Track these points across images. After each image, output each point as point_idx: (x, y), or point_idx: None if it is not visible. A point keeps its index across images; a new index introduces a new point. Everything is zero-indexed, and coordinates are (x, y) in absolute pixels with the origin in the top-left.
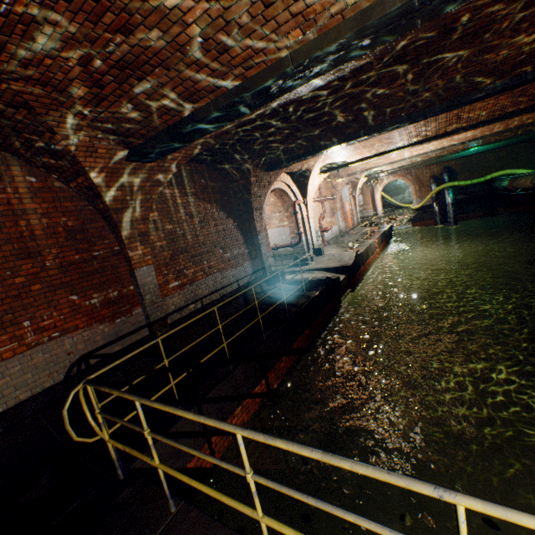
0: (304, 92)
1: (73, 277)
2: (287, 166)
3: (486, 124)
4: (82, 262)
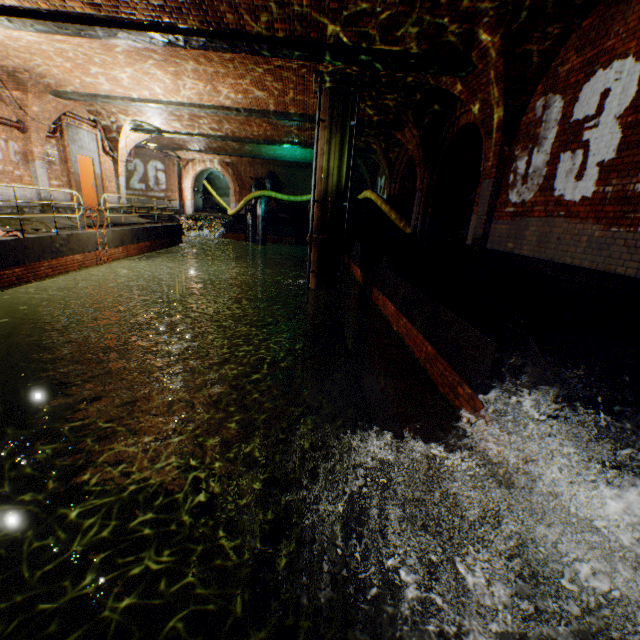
0: None
1: None
2: None
3: (205, 38)
4: None
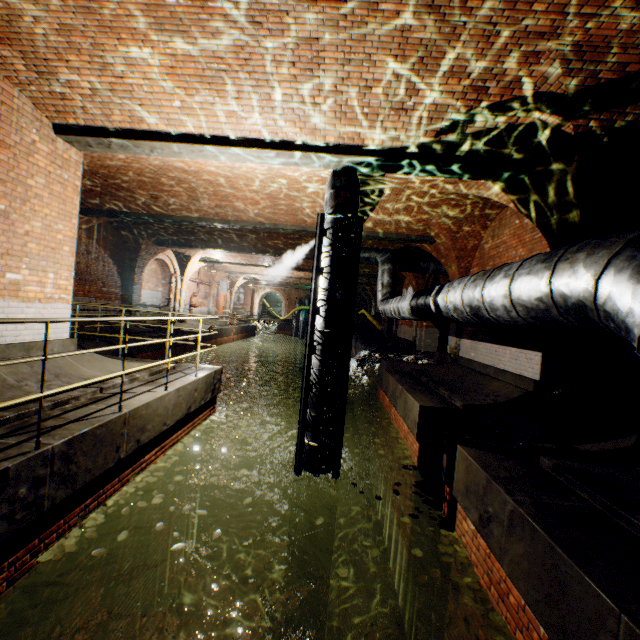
0: None
1: None
2: (172, 247)
3: (298, 270)
4: None
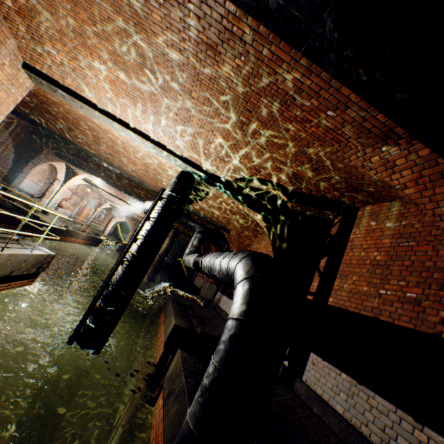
0: None
1: None
2: (67, 162)
3: None
4: None
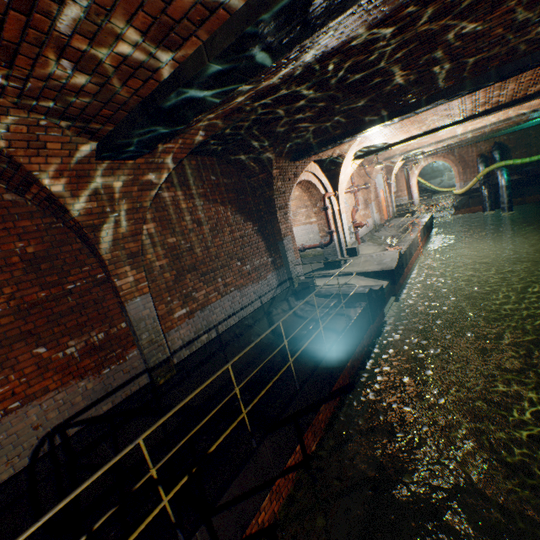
0: (357, 30)
1: (37, 322)
2: (317, 153)
3: None
4: (50, 300)
